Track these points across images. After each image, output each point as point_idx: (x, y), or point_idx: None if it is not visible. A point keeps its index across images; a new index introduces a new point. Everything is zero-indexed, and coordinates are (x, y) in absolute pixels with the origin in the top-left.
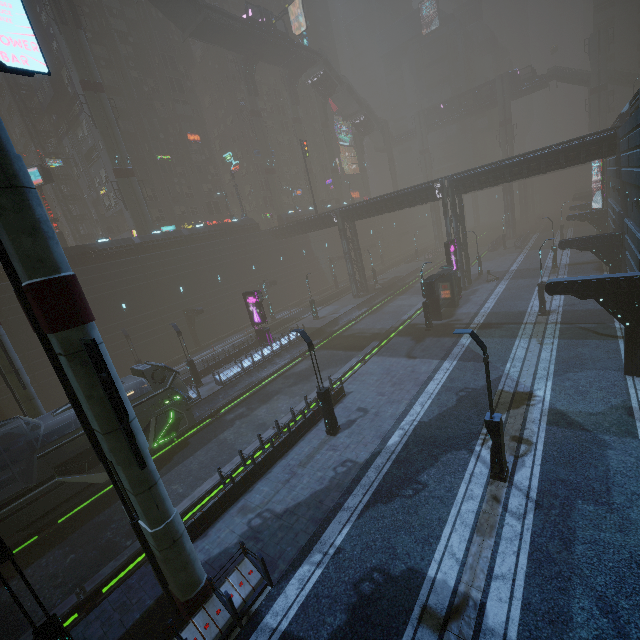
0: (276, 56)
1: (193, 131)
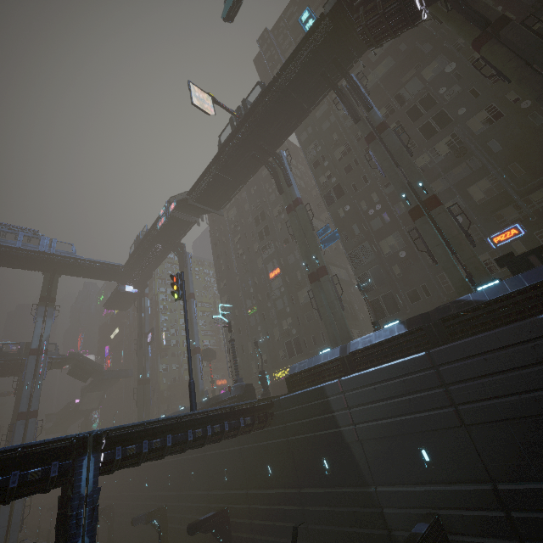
0: (280, 120)
1: (276, 266)
